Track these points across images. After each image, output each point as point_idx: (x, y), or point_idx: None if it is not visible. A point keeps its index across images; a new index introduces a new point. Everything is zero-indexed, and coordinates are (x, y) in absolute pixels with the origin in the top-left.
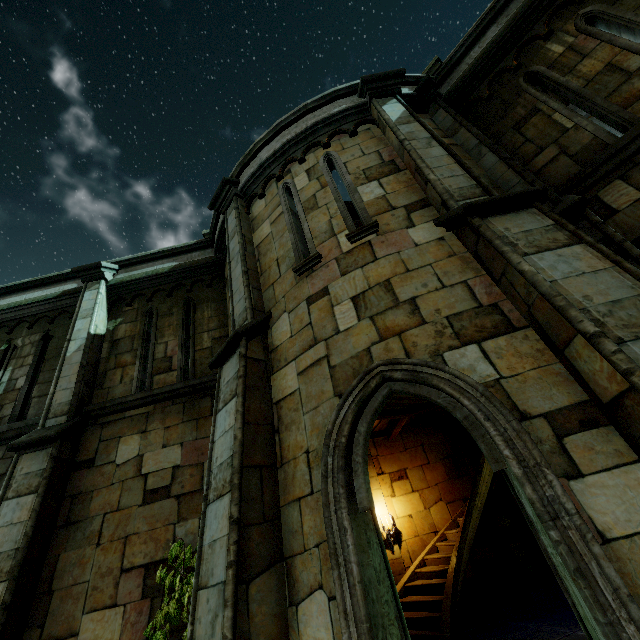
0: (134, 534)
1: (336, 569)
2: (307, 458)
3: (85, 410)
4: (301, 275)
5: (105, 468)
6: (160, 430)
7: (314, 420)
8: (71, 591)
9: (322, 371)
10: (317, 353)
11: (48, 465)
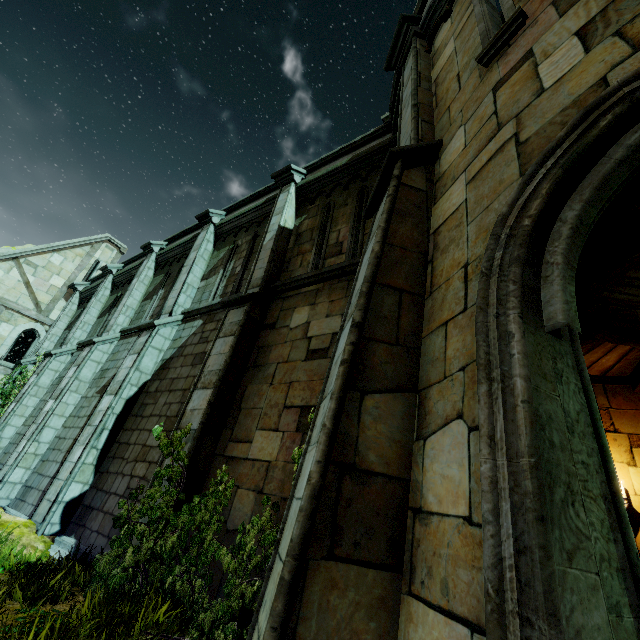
0: (296, 381)
1: (484, 383)
2: (464, 272)
3: (273, 286)
4: (489, 65)
5: (282, 330)
6: (325, 303)
7: (481, 223)
8: (251, 412)
9: (504, 157)
10: (499, 140)
11: (243, 317)
